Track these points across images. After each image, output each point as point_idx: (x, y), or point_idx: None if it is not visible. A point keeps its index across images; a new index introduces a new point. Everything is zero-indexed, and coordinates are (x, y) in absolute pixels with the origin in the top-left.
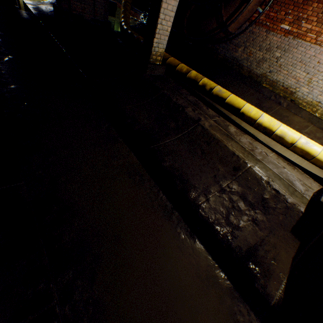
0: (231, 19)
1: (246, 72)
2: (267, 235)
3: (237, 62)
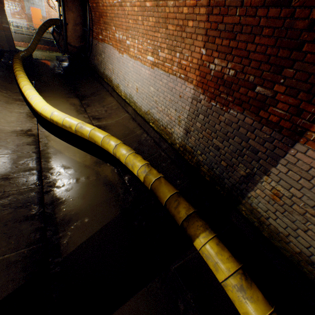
0: (68, 37)
1: (100, 73)
2: None
3: (97, 67)
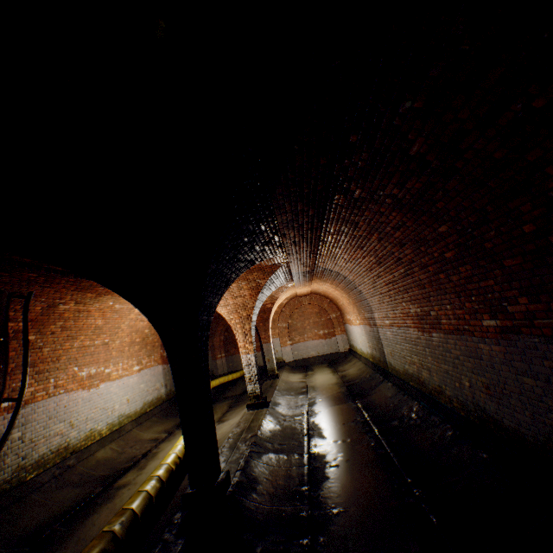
0: None
1: None
2: (287, 414)
3: None
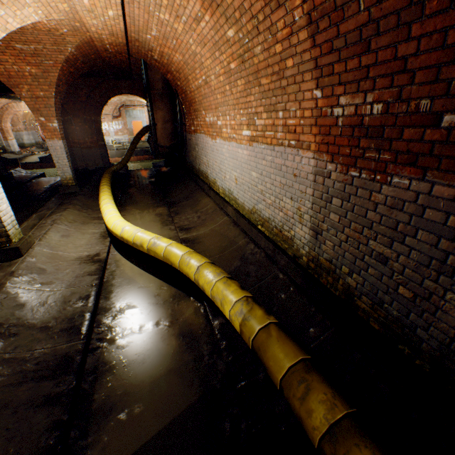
0: (158, 138)
1: (195, 171)
2: None
3: (192, 165)
